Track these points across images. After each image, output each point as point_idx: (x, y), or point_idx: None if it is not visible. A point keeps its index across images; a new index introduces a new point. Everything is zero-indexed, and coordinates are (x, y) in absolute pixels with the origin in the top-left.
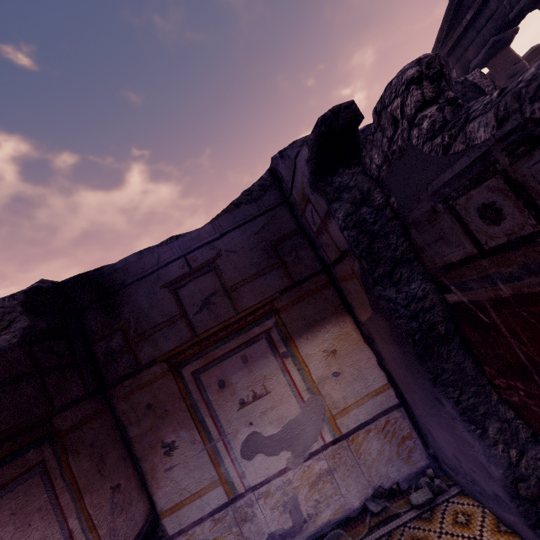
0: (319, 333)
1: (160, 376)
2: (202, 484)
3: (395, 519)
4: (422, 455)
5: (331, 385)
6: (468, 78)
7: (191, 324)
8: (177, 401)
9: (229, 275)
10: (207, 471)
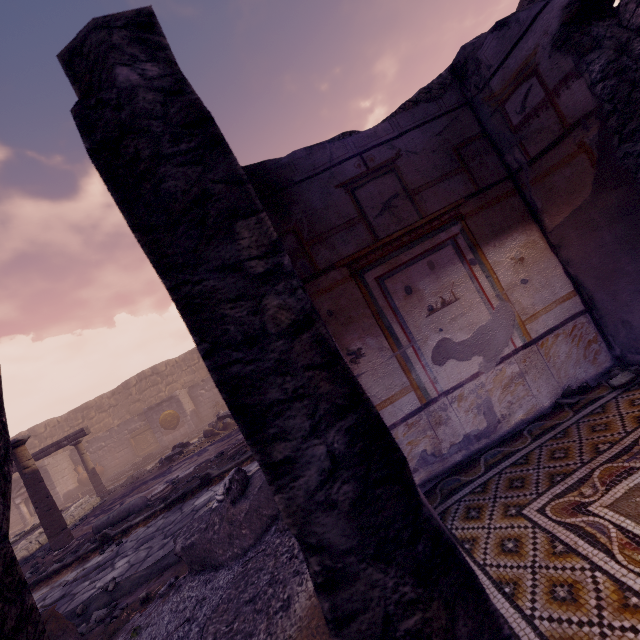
0: (506, 241)
1: (341, 282)
2: (393, 391)
3: (600, 399)
4: (606, 357)
5: (519, 292)
6: None
7: (372, 228)
8: (361, 307)
9: (411, 178)
10: (398, 377)
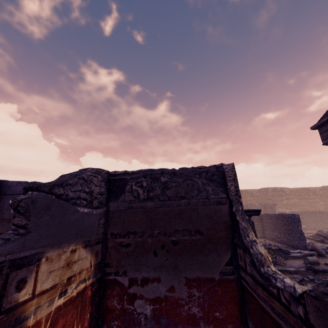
0: None
1: None
2: None
3: None
4: None
5: None
6: (223, 166)
7: None
8: None
9: None
10: None
